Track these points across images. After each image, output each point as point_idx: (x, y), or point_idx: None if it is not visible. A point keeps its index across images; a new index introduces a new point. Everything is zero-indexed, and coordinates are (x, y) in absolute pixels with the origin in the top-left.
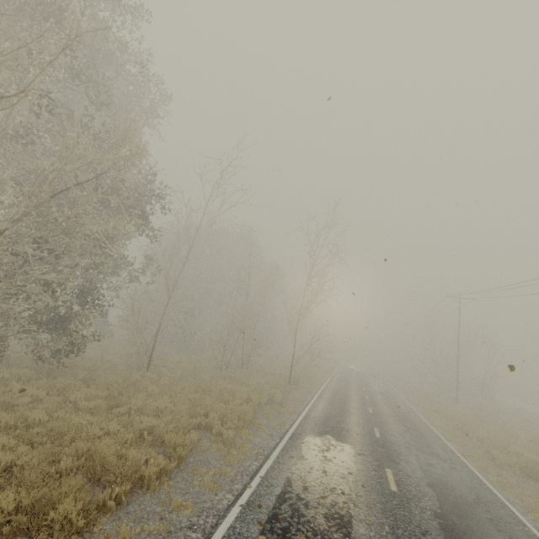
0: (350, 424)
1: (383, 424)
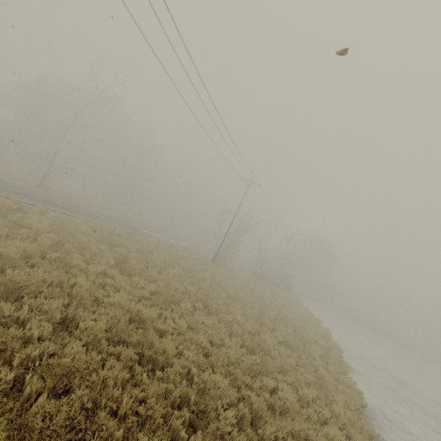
0: None
1: None
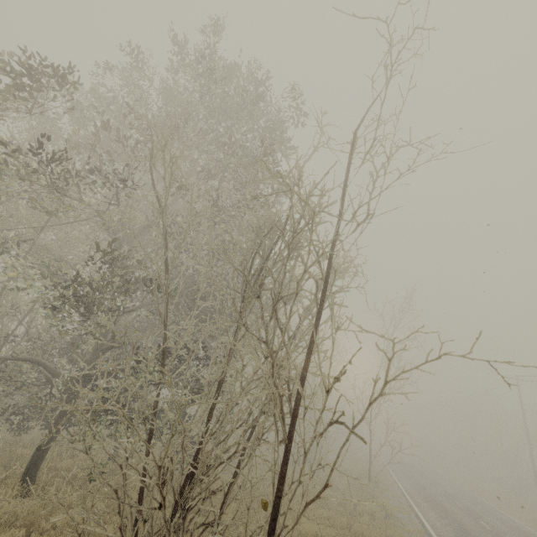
0: None
1: None
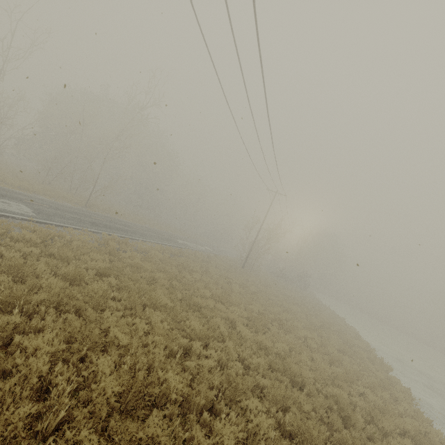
0: (32, 199)
1: (71, 213)
